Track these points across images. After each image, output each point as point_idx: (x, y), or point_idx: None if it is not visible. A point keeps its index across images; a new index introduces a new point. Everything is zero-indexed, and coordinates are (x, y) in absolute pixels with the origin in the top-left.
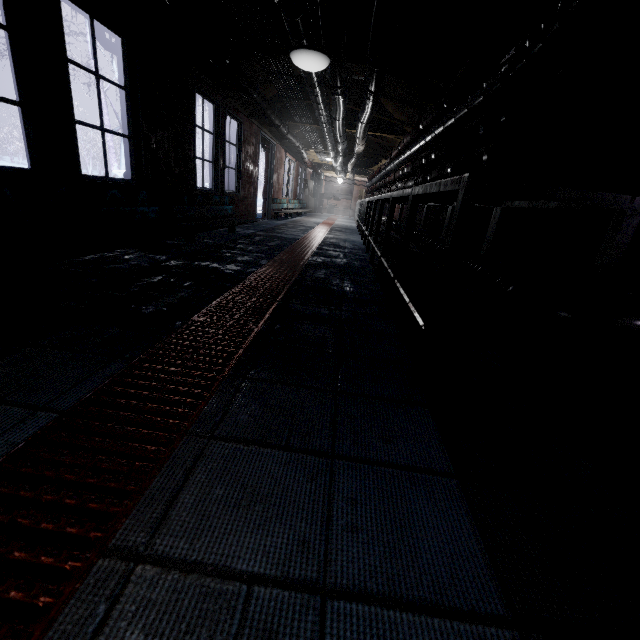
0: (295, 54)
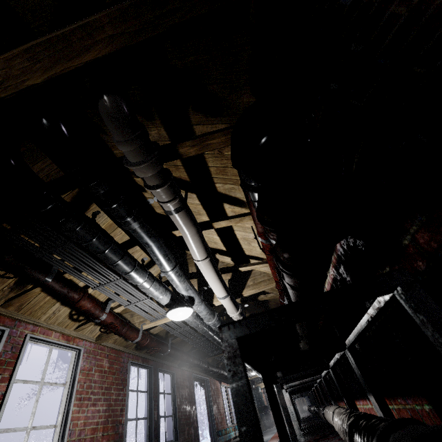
0: (169, 314)
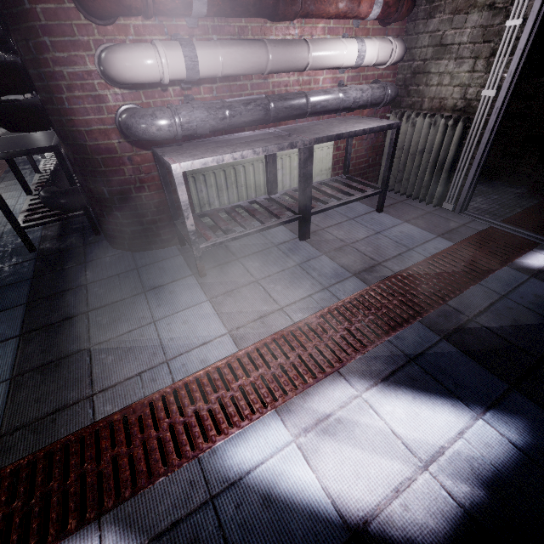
0: None
